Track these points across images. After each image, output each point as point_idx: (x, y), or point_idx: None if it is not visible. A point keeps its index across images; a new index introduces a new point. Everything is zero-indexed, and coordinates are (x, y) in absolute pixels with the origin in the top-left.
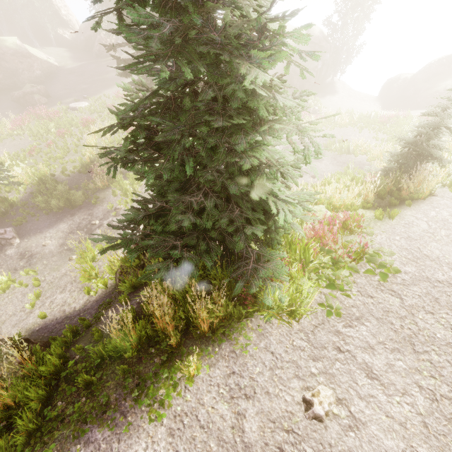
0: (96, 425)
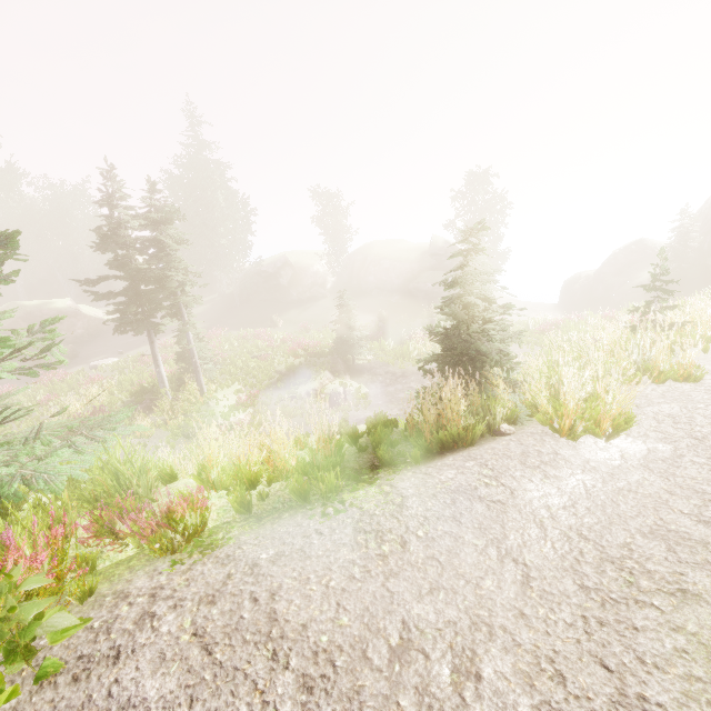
0: None
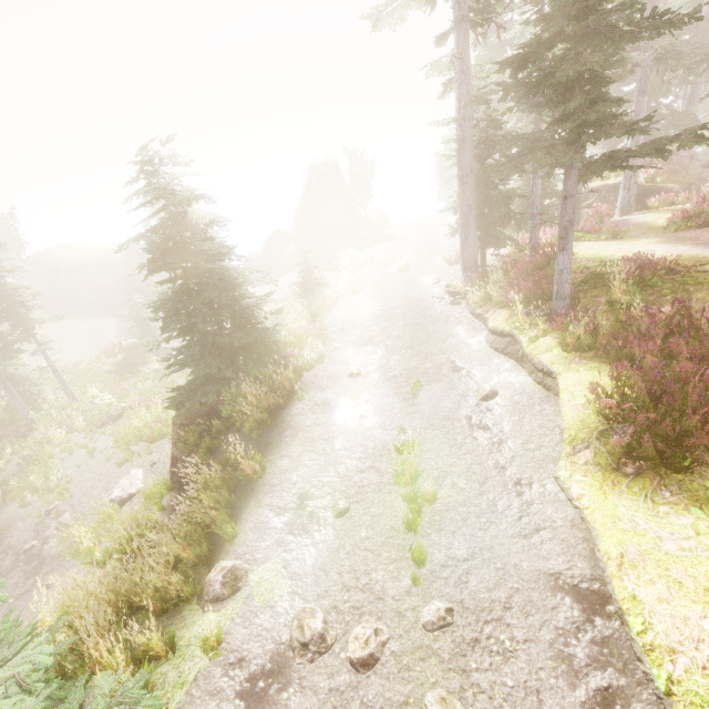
0: (282, 435)
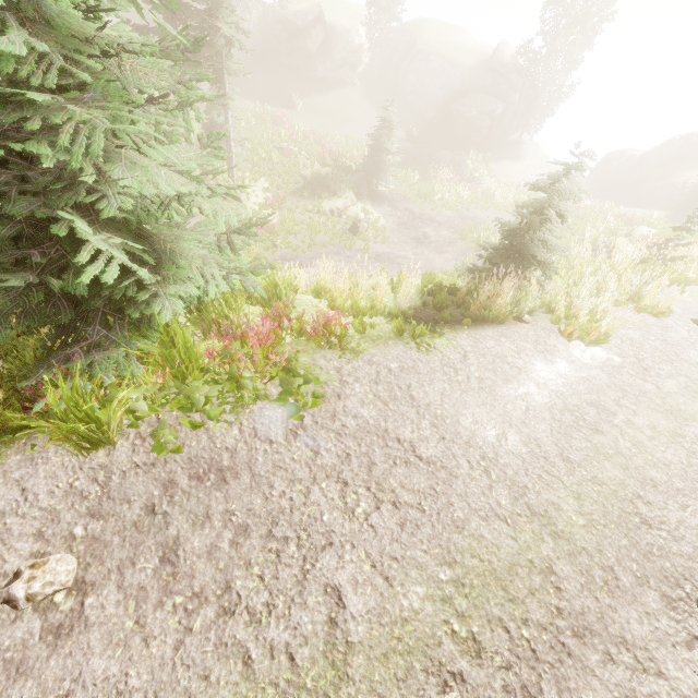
0: None
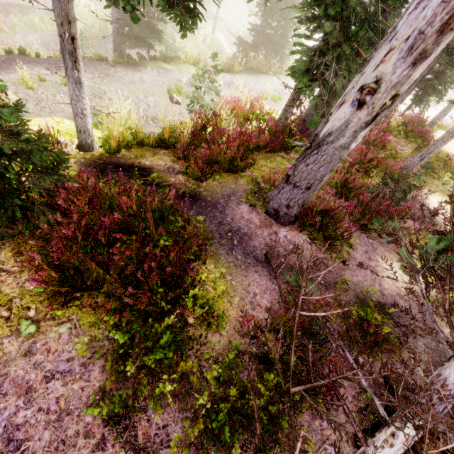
0: (253, 75)
